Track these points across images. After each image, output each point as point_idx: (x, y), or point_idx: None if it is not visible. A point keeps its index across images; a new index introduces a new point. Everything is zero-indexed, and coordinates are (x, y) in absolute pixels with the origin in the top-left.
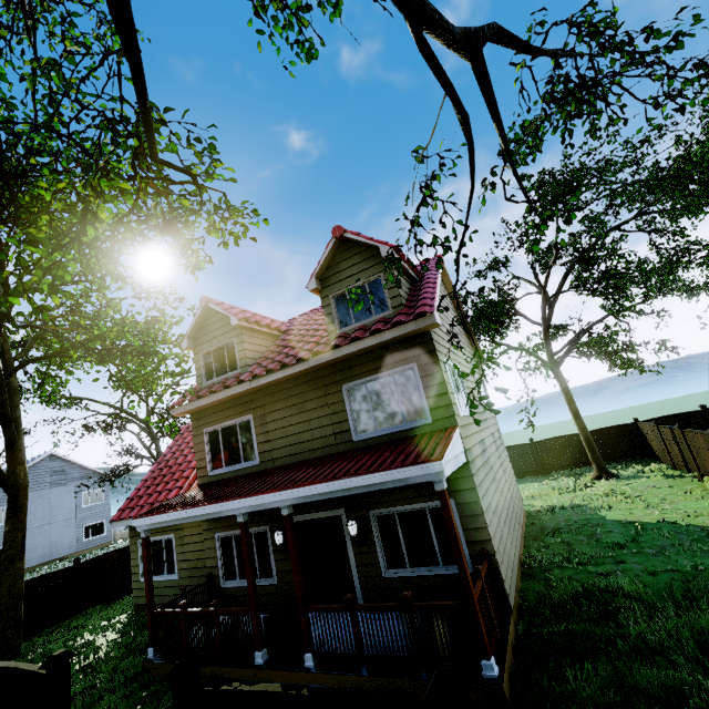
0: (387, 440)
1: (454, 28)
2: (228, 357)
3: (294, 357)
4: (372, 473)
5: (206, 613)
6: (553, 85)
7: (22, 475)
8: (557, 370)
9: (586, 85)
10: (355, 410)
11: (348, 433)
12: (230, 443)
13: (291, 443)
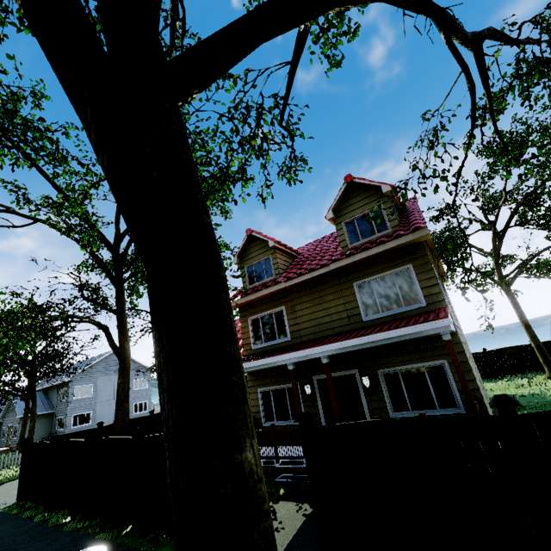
0: (390, 319)
1: (467, 33)
2: (265, 268)
3: (316, 265)
4: (393, 329)
5: (265, 432)
6: (517, 65)
7: (127, 348)
8: (508, 289)
9: (547, 62)
10: (363, 300)
11: (359, 316)
12: (268, 326)
13: (315, 324)
